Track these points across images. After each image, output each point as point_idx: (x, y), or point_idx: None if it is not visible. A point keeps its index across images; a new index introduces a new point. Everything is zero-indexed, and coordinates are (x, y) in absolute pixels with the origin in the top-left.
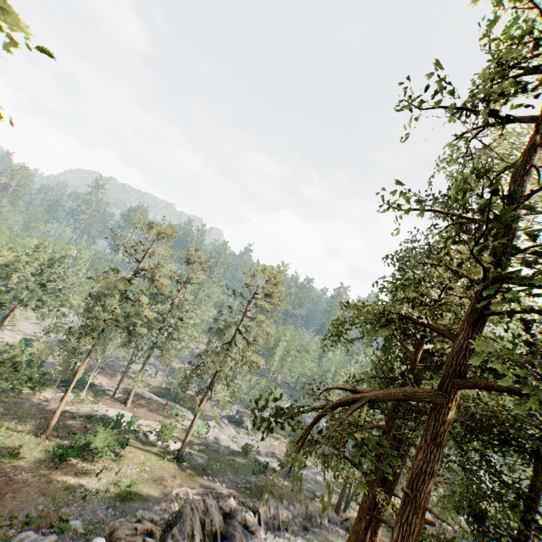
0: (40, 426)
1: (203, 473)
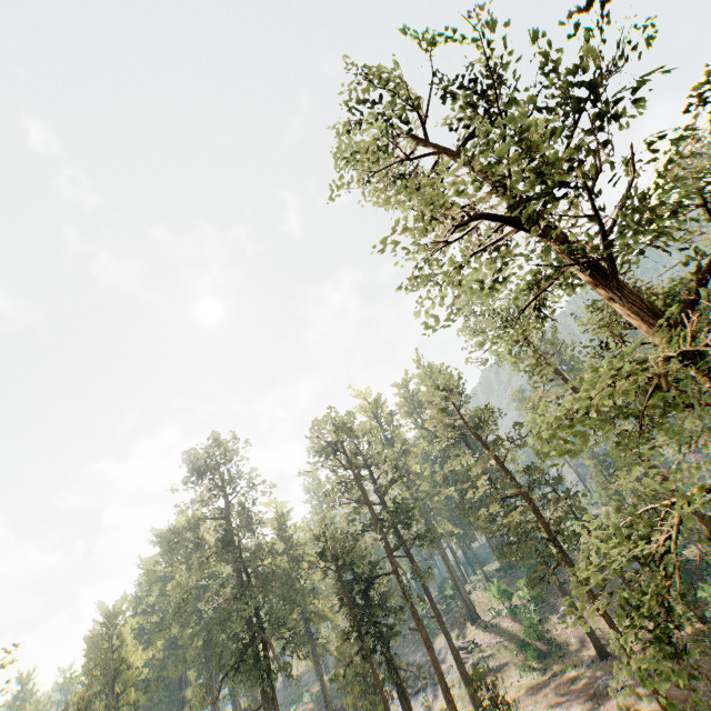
0: None
1: None
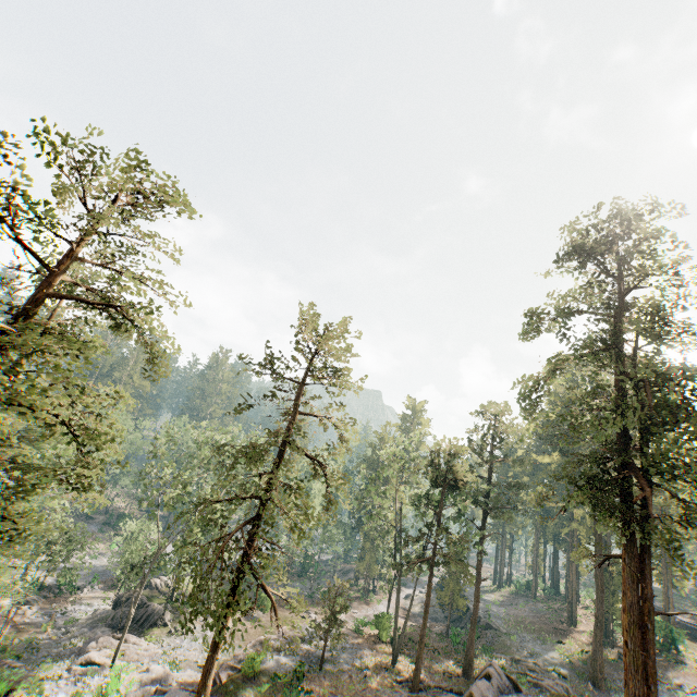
0: None
1: None
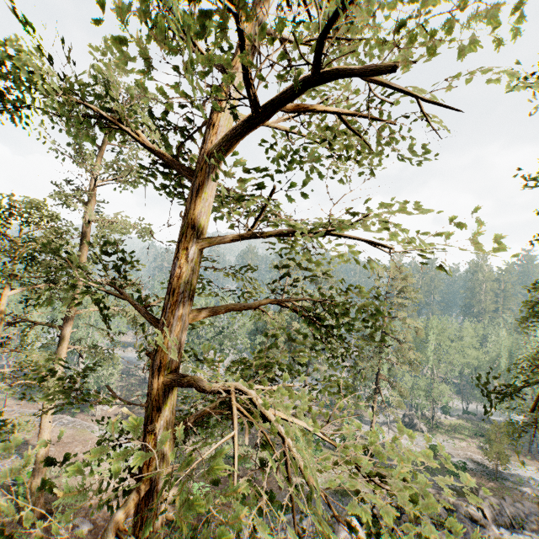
0: (251, 440)
1: None
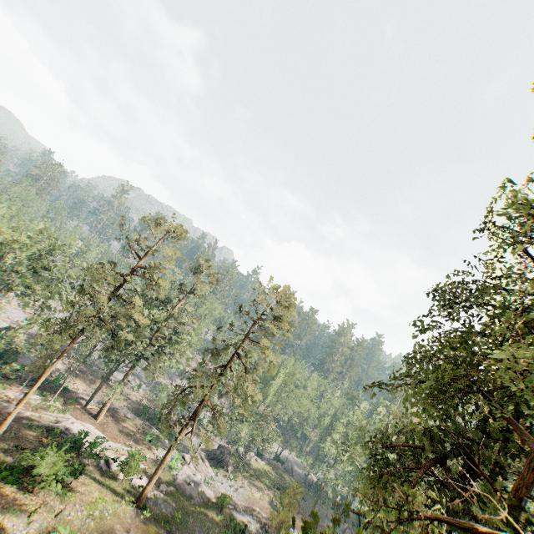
0: None
1: (165, 529)
